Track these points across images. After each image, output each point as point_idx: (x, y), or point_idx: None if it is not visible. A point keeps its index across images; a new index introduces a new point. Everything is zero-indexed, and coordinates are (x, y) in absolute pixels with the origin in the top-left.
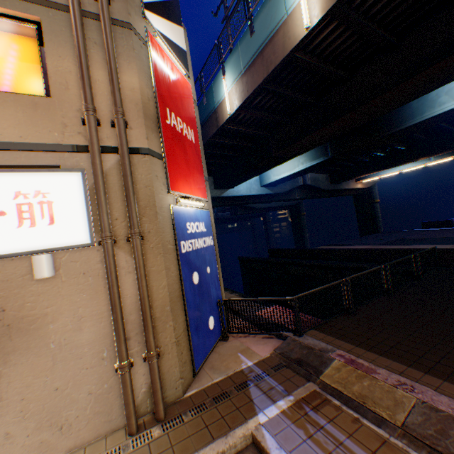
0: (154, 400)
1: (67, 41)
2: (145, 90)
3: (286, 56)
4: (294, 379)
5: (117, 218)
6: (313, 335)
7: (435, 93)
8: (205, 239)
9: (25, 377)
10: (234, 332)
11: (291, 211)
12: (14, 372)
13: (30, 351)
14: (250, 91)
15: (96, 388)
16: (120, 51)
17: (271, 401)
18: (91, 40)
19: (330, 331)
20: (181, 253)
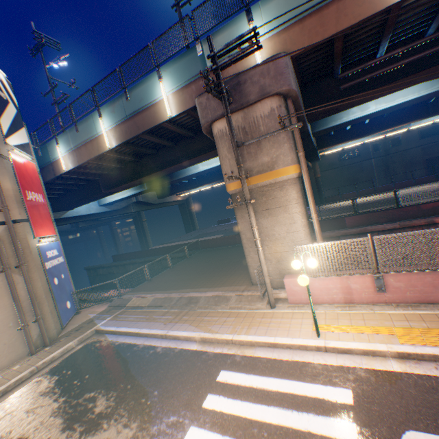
0: (44, 338)
1: None
2: (15, 187)
3: (100, 154)
4: (116, 311)
5: (9, 258)
6: (129, 294)
7: None
8: (59, 259)
9: None
10: (85, 307)
11: (134, 219)
12: None
13: None
14: (81, 162)
15: (9, 341)
16: None
17: (104, 319)
18: None
19: (137, 290)
20: (47, 269)
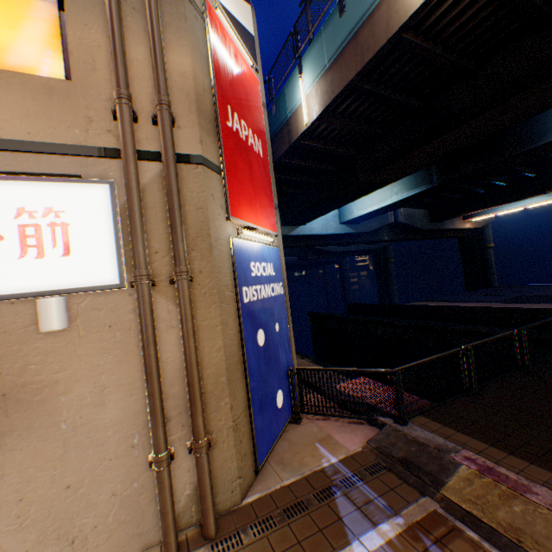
0: (201, 509)
1: (95, 4)
2: (199, 77)
3: (390, 38)
4: (401, 490)
5: (157, 251)
6: (423, 424)
7: None
8: (273, 286)
9: (25, 468)
10: (309, 412)
11: (375, 257)
12: (10, 460)
13: (33, 432)
14: (337, 91)
15: (122, 487)
16: (168, 21)
17: (369, 522)
18: (128, 4)
19: (446, 420)
20: (243, 303)
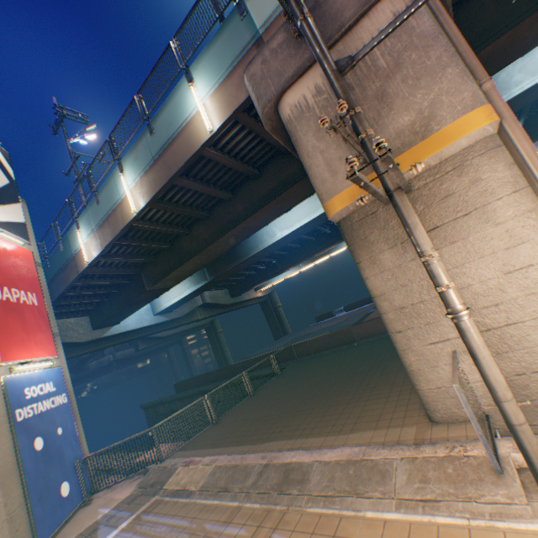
0: None
1: None
2: None
3: (126, 226)
4: (144, 500)
5: None
6: (175, 455)
7: (261, 233)
8: (55, 398)
9: None
10: (99, 490)
11: (207, 330)
12: None
13: None
14: (104, 245)
15: None
16: None
17: (115, 527)
18: None
19: (190, 446)
20: (18, 421)
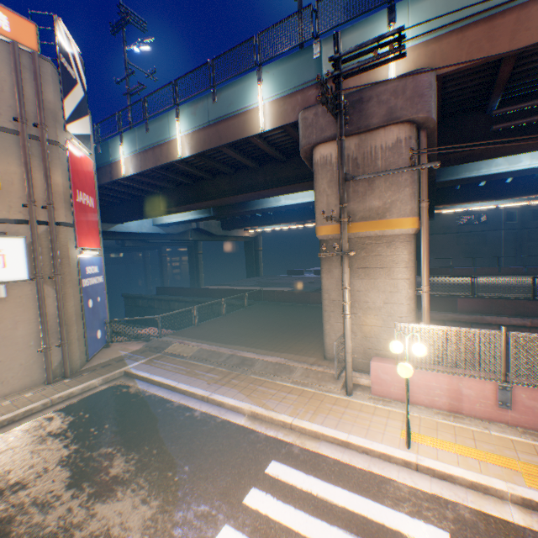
0: (65, 367)
1: (14, 153)
2: (66, 184)
3: (169, 163)
4: (152, 354)
5: (44, 265)
6: (170, 337)
7: None
8: (98, 278)
9: None
10: (117, 341)
11: (189, 248)
12: None
13: None
14: (144, 169)
15: (26, 362)
16: (51, 160)
17: (137, 361)
18: (31, 152)
19: (180, 334)
20: (84, 287)
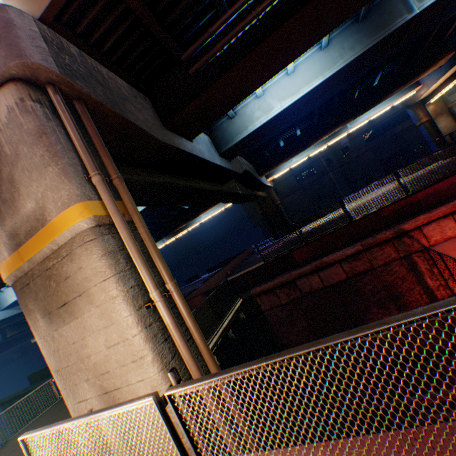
0: None
1: None
2: None
3: None
4: None
5: None
6: None
7: None
8: None
9: None
10: None
11: None
12: None
13: None
14: None
15: None
16: None
17: None
18: None
19: None
20: None
